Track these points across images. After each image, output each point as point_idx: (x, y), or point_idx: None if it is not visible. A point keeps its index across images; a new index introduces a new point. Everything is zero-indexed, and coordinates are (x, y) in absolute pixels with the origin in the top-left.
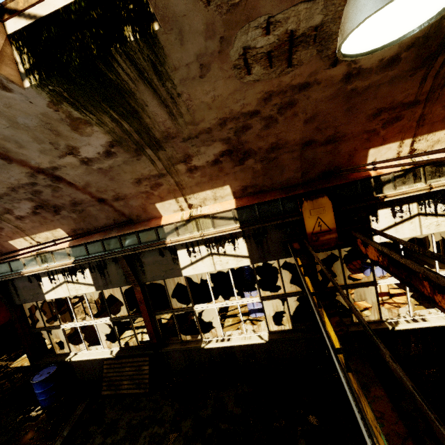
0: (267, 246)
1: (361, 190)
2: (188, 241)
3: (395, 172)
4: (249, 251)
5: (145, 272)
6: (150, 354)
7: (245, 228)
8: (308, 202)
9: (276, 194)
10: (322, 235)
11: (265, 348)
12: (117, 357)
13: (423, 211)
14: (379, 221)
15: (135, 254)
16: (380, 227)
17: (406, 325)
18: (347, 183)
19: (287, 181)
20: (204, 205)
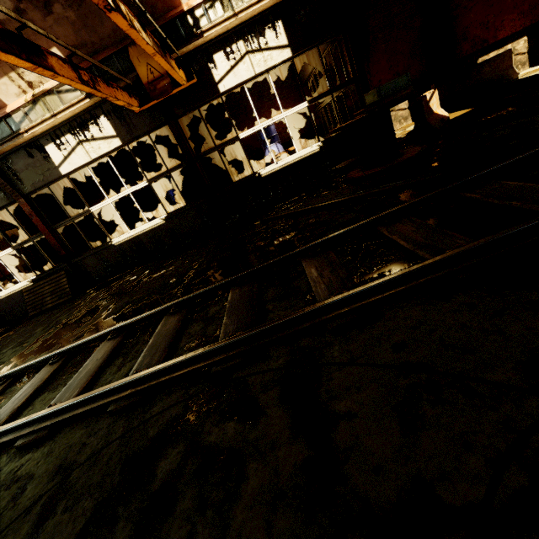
0: (130, 119)
1: (182, 29)
2: (52, 133)
3: (204, 3)
4: (116, 129)
5: (22, 181)
6: (66, 270)
7: (93, 97)
8: (133, 48)
9: (108, 50)
10: (158, 83)
11: (167, 228)
12: (36, 283)
13: (250, 48)
14: (218, 67)
15: (2, 162)
16: (221, 74)
17: (268, 168)
18: (168, 25)
19: (115, 34)
20: (45, 81)
